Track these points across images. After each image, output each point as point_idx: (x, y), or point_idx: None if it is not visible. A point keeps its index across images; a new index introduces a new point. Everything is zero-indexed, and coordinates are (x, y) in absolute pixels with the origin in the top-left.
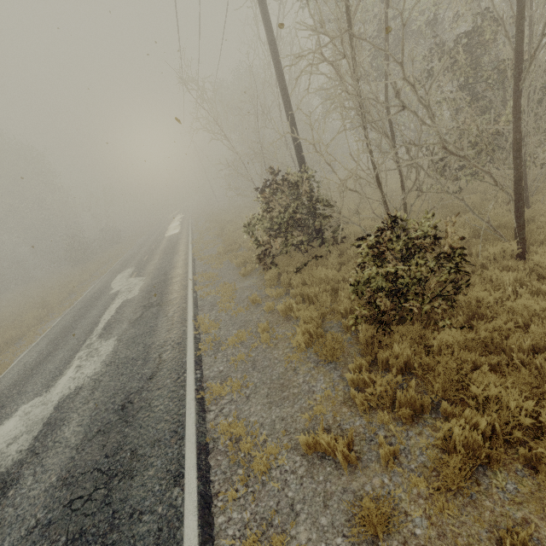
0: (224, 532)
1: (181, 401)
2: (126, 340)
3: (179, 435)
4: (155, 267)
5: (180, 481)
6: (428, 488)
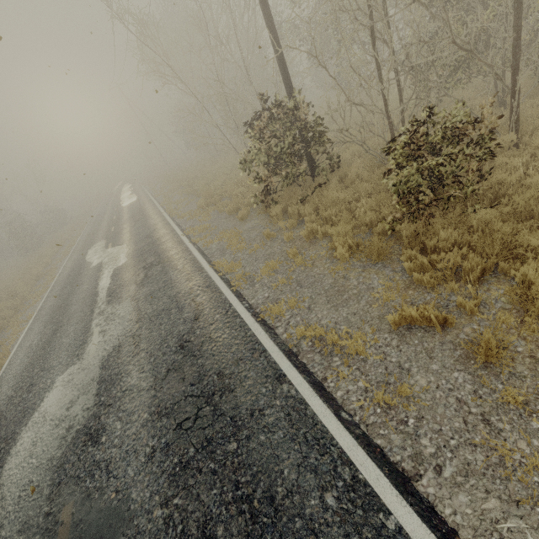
0: (349, 400)
1: (243, 327)
2: (144, 298)
3: (259, 350)
4: (131, 234)
5: (284, 379)
6: (514, 321)
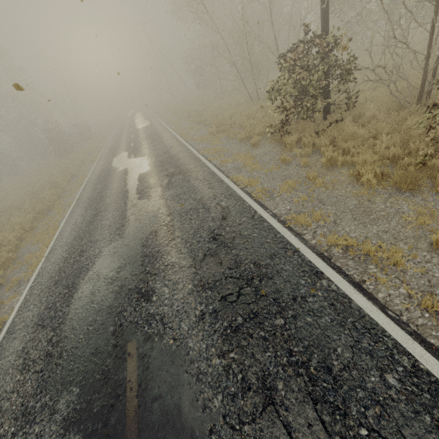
0: (392, 302)
1: (271, 229)
2: (171, 198)
3: (292, 250)
4: (150, 149)
5: (322, 276)
6: None
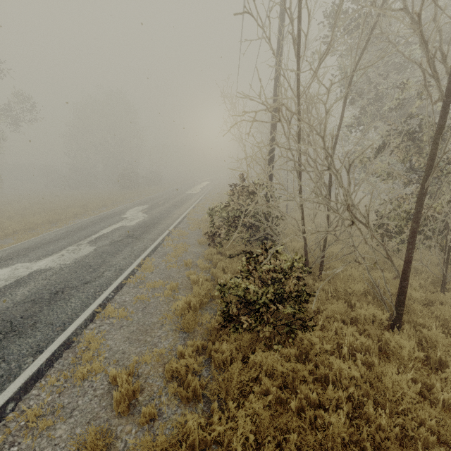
0: (29, 400)
1: (85, 307)
2: (98, 252)
3: (64, 327)
4: (159, 211)
5: (37, 355)
6: None
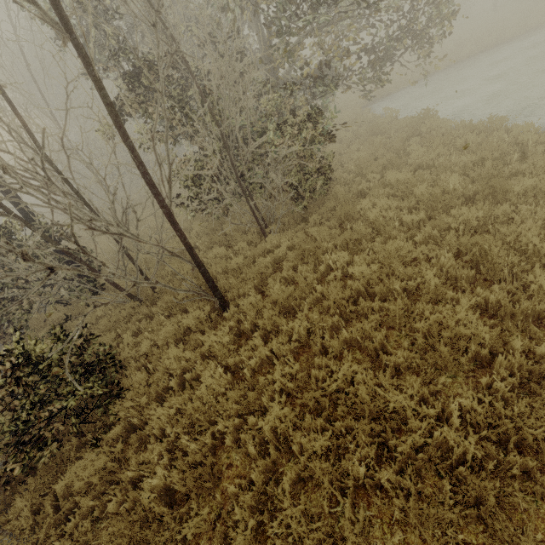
0: None
1: None
2: None
3: None
4: None
5: None
6: None
